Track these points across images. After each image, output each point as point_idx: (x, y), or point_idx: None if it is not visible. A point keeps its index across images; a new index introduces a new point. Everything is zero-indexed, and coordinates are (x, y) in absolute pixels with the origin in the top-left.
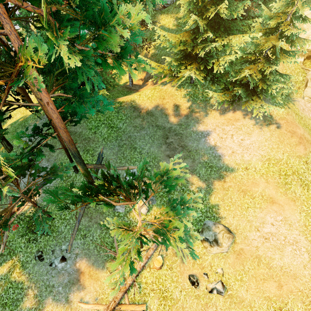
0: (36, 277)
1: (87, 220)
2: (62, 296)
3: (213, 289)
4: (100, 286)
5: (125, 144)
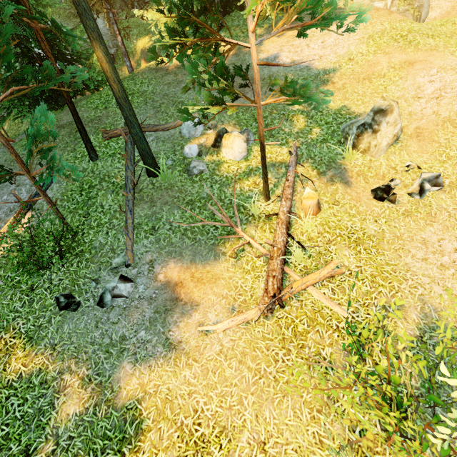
0: (74, 344)
1: (147, 207)
2: (153, 345)
3: (421, 184)
4: (228, 286)
5: (162, 103)
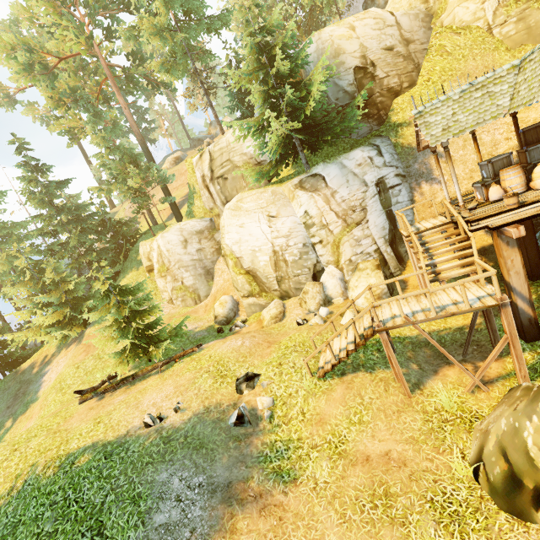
0: None
1: None
2: None
3: None
4: None
5: None
